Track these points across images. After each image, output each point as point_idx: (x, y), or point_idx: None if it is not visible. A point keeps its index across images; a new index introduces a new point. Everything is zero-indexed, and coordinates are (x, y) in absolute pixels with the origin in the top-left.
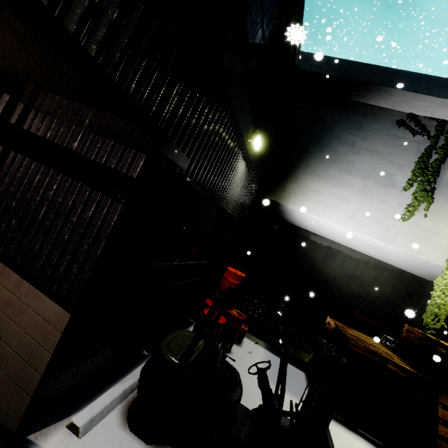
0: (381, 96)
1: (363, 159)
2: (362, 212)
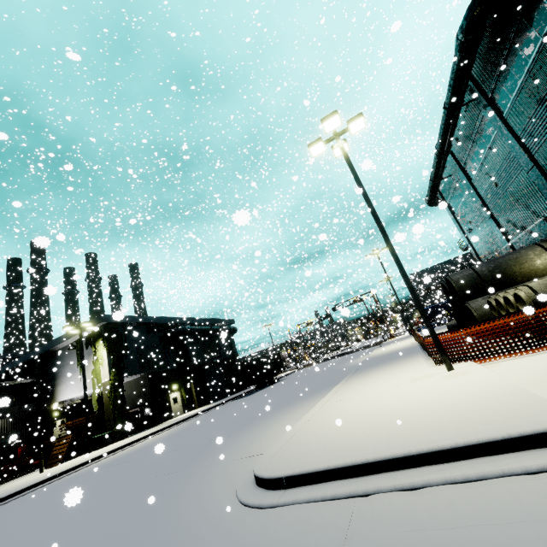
0: (57, 347)
1: (67, 368)
2: (73, 387)
